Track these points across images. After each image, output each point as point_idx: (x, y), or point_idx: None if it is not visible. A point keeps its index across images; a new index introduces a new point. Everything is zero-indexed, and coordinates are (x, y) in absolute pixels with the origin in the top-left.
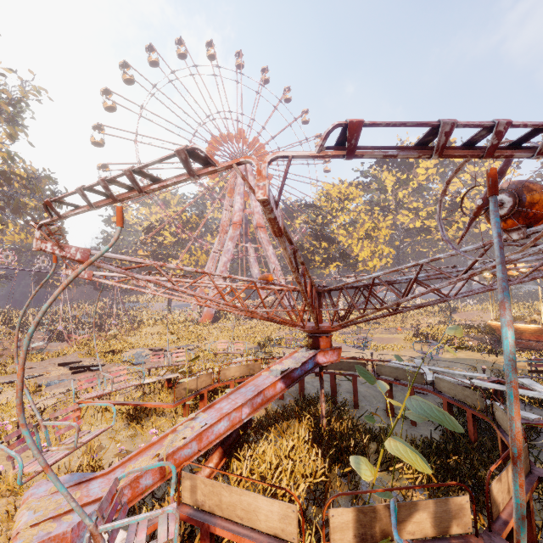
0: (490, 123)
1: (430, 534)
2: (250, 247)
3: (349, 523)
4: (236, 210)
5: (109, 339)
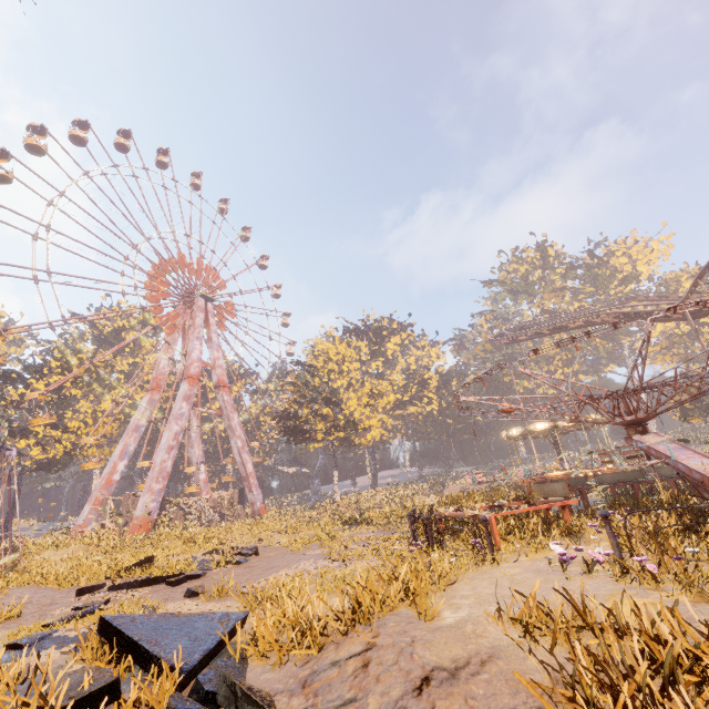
0: None
1: None
2: (194, 415)
3: None
4: (194, 359)
5: None
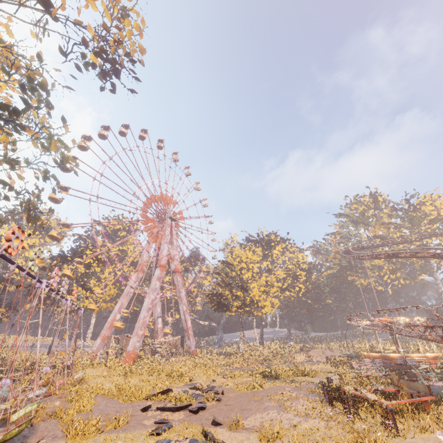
0: None
1: None
2: None
3: None
4: (164, 255)
5: (72, 385)
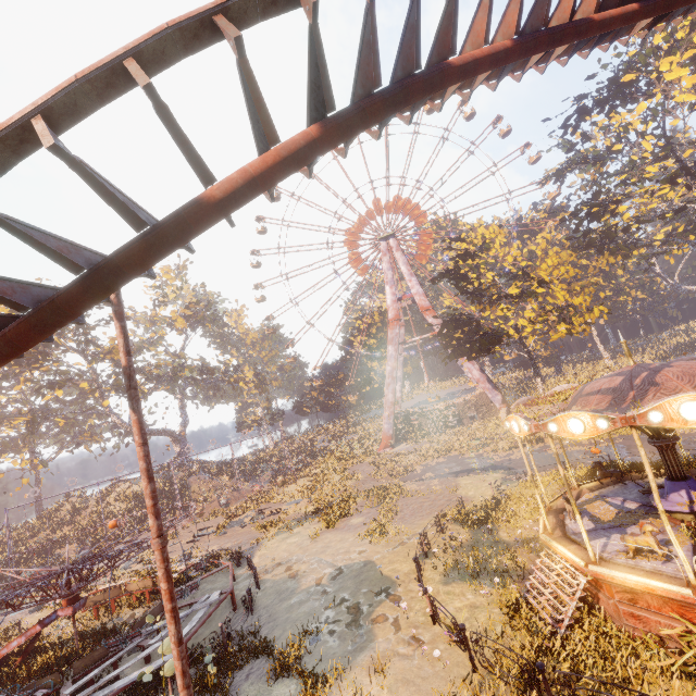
0: None
1: None
2: None
3: None
4: (388, 305)
5: (280, 486)
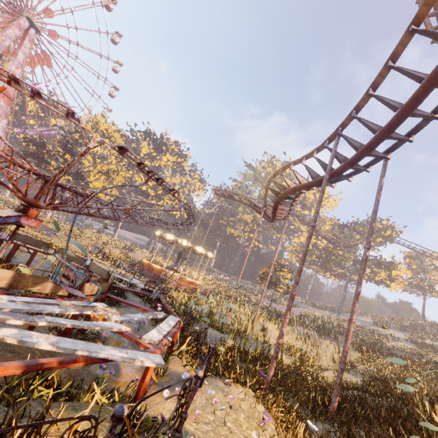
0: (140, 160)
1: (48, 292)
2: None
3: (8, 278)
4: None
5: None
